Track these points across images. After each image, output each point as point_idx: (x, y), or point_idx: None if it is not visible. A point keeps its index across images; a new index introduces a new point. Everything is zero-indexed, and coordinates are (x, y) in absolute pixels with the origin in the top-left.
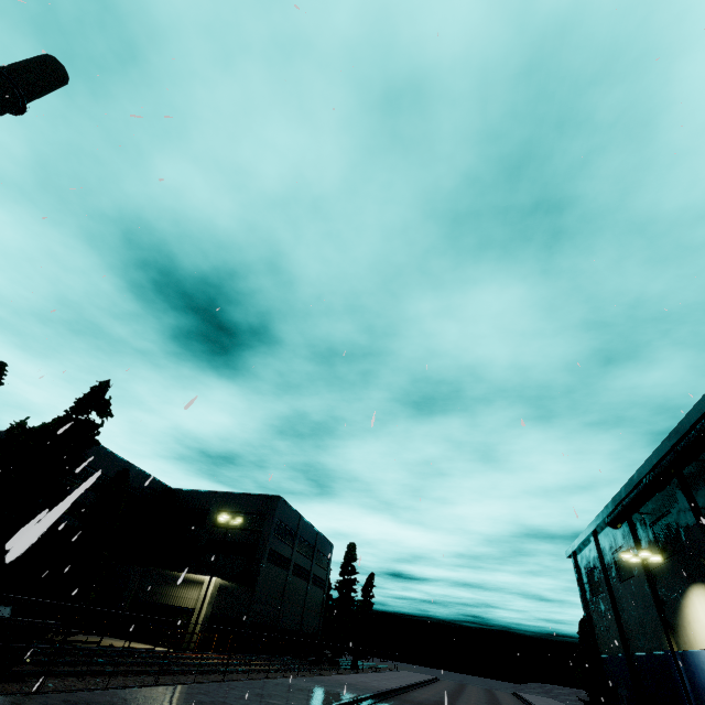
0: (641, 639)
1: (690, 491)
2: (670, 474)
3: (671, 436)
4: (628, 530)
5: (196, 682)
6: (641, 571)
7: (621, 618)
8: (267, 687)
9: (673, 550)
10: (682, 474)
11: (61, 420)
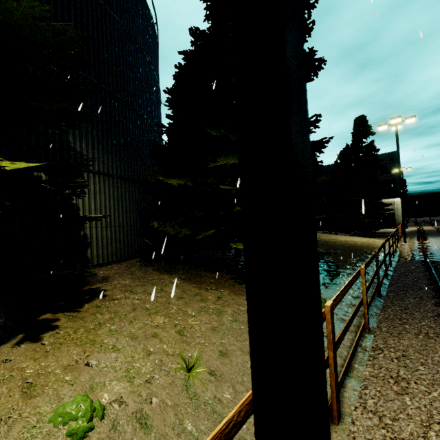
0: None
1: None
2: None
3: None
4: None
5: None
6: None
7: None
8: None
9: None
10: None
11: (346, 147)
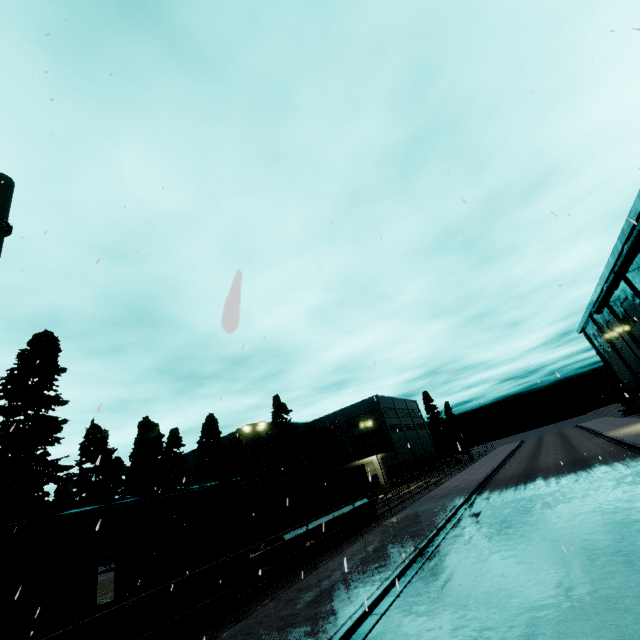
0: (639, 367)
1: (632, 285)
2: (616, 283)
3: (610, 261)
4: (608, 311)
5: (423, 496)
6: (624, 332)
7: (625, 359)
8: (451, 485)
9: (637, 316)
10: (625, 276)
11: (271, 426)
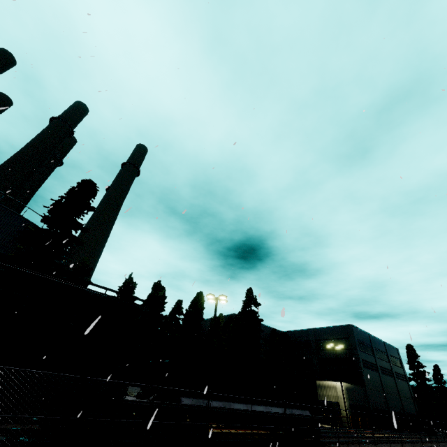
0: None
1: None
2: None
3: None
4: None
5: None
6: None
7: None
8: None
9: None
10: None
11: (240, 313)
